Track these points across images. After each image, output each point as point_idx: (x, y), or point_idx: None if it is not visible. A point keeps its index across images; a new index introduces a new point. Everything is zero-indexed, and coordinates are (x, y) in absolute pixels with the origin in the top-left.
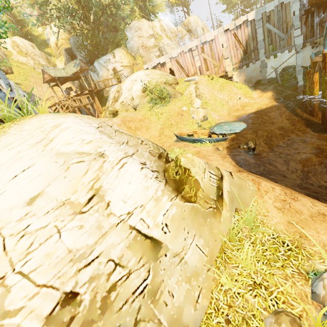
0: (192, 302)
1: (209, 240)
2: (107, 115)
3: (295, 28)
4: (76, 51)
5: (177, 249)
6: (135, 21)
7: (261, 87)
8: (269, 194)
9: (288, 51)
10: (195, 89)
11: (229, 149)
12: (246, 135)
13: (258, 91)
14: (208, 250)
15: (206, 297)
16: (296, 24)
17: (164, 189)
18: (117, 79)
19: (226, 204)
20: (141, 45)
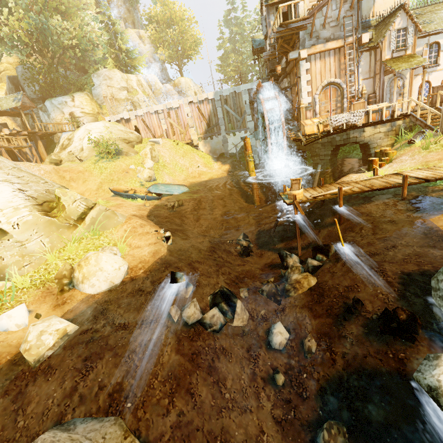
0: (19, 266)
1: (55, 241)
2: (47, 163)
3: (247, 114)
4: (25, 83)
5: (21, 239)
6: (106, 69)
7: (223, 160)
8: (129, 224)
9: (244, 132)
10: (151, 150)
11: (156, 206)
12: (181, 197)
13: (219, 163)
14: (50, 245)
15: (34, 267)
16: (248, 111)
17: (29, 205)
18: (74, 125)
19: (85, 224)
20: (103, 96)
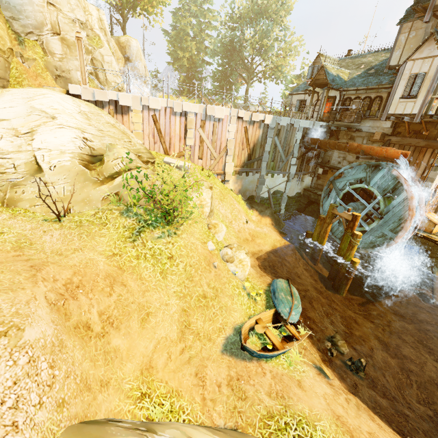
0: None
1: None
2: None
3: (294, 156)
4: None
5: None
6: None
7: (257, 207)
8: None
9: (282, 176)
10: (211, 199)
11: (332, 367)
12: (310, 315)
13: (256, 212)
14: None
15: None
16: (295, 153)
17: None
18: None
19: None
20: (76, 35)
